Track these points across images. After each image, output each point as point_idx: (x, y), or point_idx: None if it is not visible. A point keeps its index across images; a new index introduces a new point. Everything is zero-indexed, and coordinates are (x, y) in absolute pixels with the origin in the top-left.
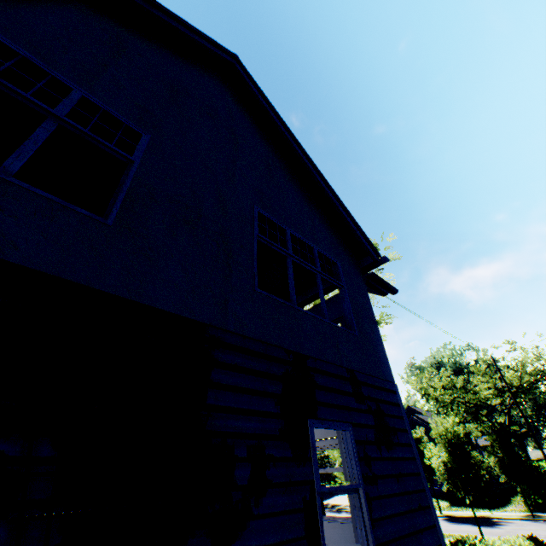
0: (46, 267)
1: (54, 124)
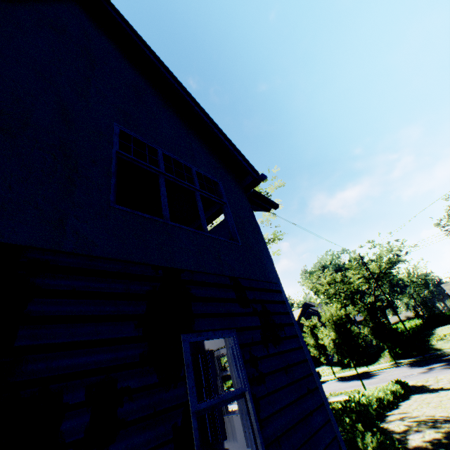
0: None
1: None
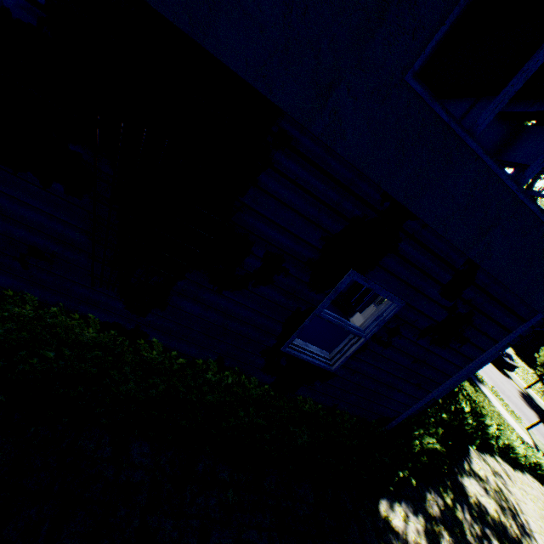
0: None
1: None
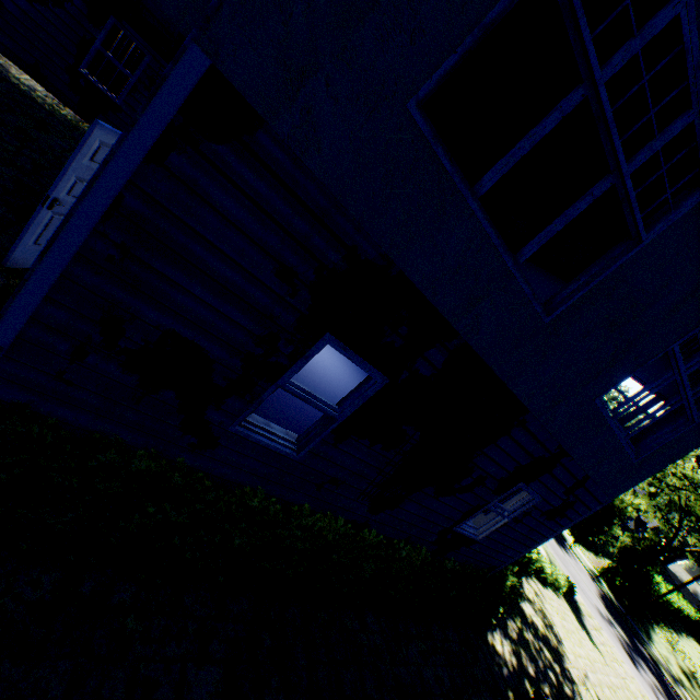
0: (481, 350)
1: (608, 185)
